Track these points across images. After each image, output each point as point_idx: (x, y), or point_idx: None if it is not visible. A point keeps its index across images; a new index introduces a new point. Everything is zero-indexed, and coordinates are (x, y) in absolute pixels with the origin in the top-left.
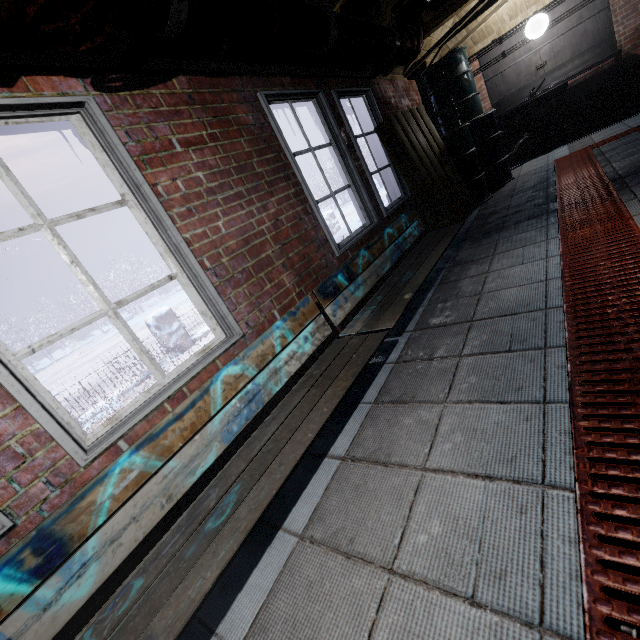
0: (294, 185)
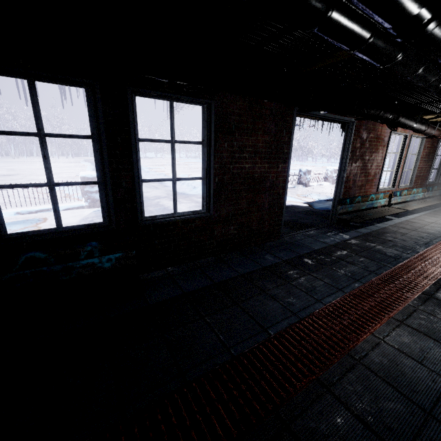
0: (431, 163)
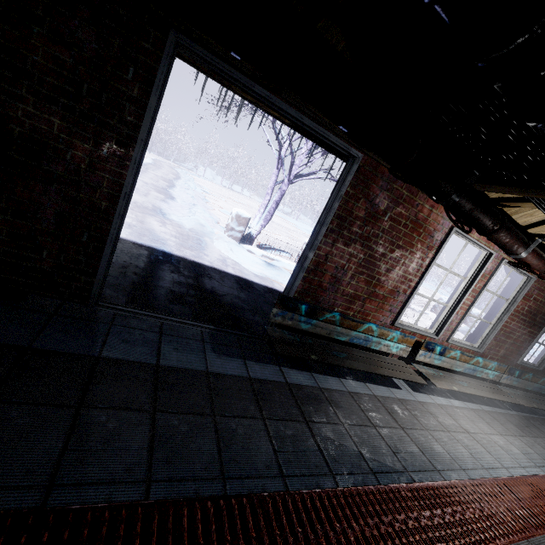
0: (538, 331)
